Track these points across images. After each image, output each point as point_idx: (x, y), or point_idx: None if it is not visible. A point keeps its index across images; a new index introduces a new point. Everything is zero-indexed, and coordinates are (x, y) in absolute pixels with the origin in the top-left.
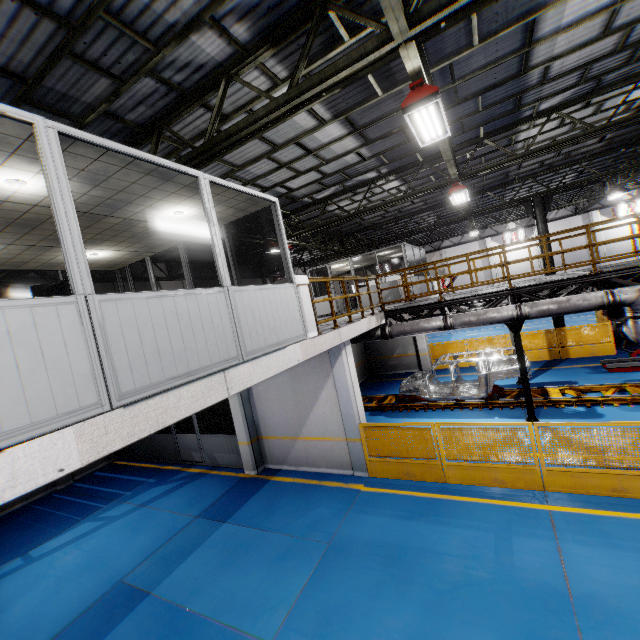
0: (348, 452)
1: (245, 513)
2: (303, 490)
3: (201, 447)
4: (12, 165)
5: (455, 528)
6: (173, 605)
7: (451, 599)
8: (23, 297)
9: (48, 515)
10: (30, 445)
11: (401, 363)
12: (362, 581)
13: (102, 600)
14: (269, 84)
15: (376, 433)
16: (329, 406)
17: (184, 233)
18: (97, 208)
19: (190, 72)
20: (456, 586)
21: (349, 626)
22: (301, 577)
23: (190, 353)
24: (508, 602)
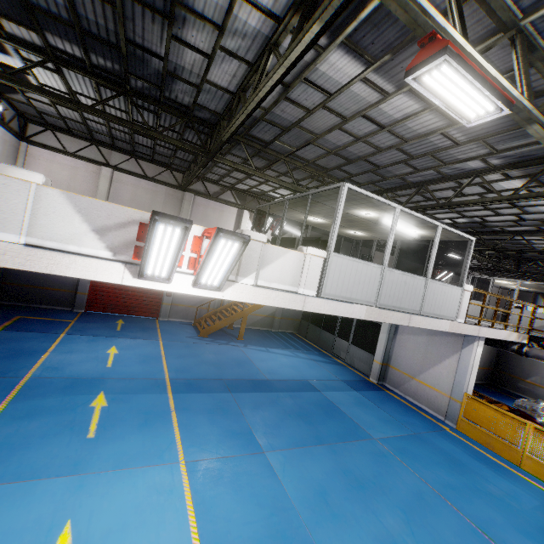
0: (447, 405)
1: (367, 394)
2: (405, 406)
3: (348, 351)
4: (373, 211)
5: (508, 482)
6: (331, 401)
7: (483, 494)
8: (297, 233)
9: (270, 339)
10: (358, 305)
11: (530, 390)
12: (430, 455)
13: (300, 381)
14: (501, 177)
15: (475, 405)
16: (447, 370)
17: (406, 237)
18: (382, 223)
19: (455, 170)
20: (490, 494)
21: (416, 460)
22: (395, 432)
23: (403, 300)
24: (523, 520)
